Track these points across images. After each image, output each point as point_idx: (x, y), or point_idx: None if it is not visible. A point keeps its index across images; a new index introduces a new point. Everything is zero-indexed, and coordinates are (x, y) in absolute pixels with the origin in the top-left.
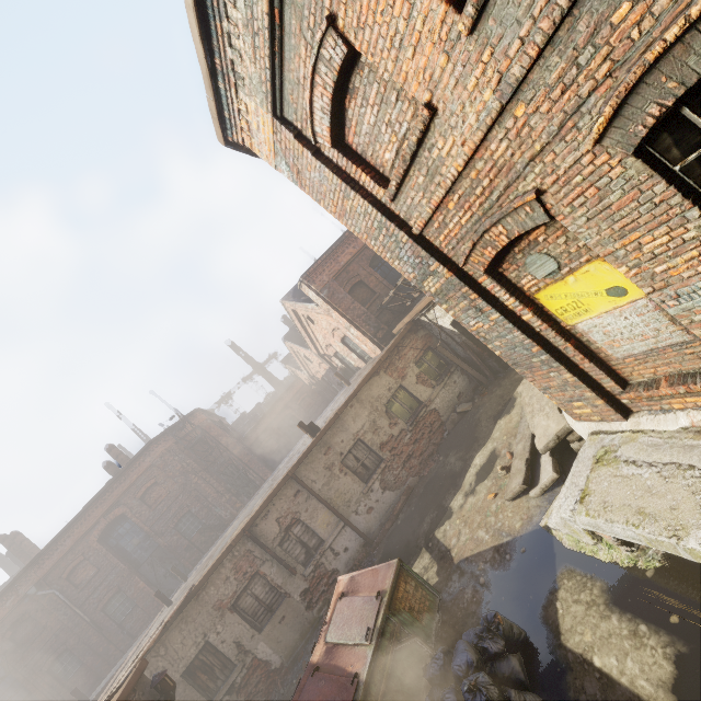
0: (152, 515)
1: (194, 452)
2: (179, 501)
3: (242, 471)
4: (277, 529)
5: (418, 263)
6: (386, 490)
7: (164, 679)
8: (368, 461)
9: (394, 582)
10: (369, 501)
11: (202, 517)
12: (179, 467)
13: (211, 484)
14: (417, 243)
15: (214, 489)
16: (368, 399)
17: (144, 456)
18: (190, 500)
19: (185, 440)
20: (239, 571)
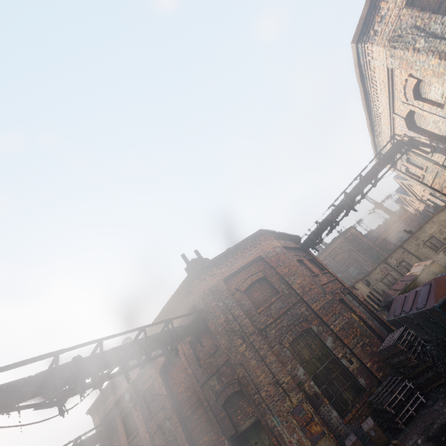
0: (338, 265)
1: (352, 244)
2: (347, 261)
3: (375, 254)
4: (395, 262)
5: (432, 191)
6: (445, 255)
7: (367, 280)
8: (437, 244)
9: (430, 263)
10: (437, 258)
11: (358, 269)
12: (346, 248)
13: (361, 257)
14: (430, 188)
15: (362, 258)
16: (437, 221)
17: (332, 243)
18: (352, 261)
19: (348, 239)
20: (382, 272)
